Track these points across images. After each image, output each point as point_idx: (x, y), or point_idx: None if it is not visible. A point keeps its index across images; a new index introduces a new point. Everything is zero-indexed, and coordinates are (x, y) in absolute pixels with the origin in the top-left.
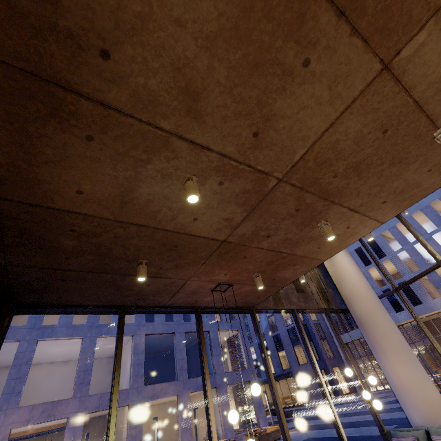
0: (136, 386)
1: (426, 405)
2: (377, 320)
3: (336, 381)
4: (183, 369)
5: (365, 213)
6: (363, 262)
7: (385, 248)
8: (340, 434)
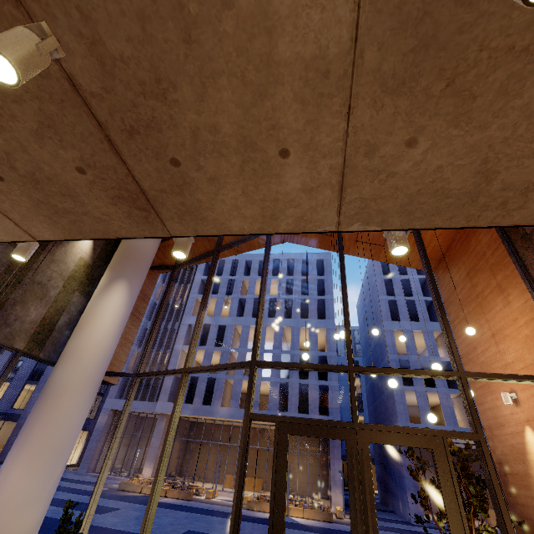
0: None
1: None
2: (63, 399)
3: None
4: None
5: None
6: (204, 341)
7: (227, 340)
8: None
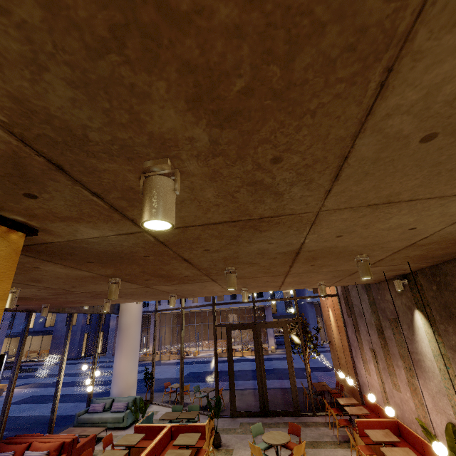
0: None
1: (124, 384)
2: (130, 330)
3: (94, 343)
4: None
5: (136, 299)
6: None
7: None
8: (55, 405)
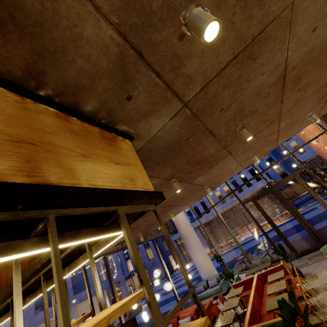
0: (28, 317)
1: (207, 269)
2: (190, 235)
3: (170, 263)
4: (69, 290)
5: (185, 205)
6: None
7: None
8: (176, 295)
